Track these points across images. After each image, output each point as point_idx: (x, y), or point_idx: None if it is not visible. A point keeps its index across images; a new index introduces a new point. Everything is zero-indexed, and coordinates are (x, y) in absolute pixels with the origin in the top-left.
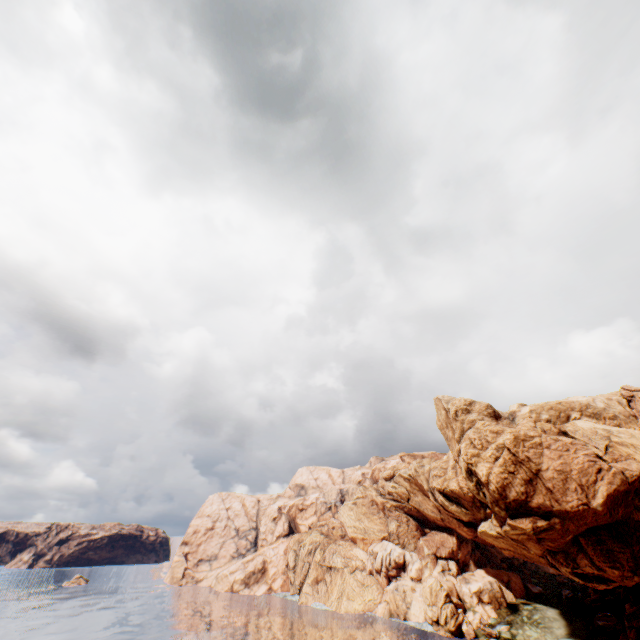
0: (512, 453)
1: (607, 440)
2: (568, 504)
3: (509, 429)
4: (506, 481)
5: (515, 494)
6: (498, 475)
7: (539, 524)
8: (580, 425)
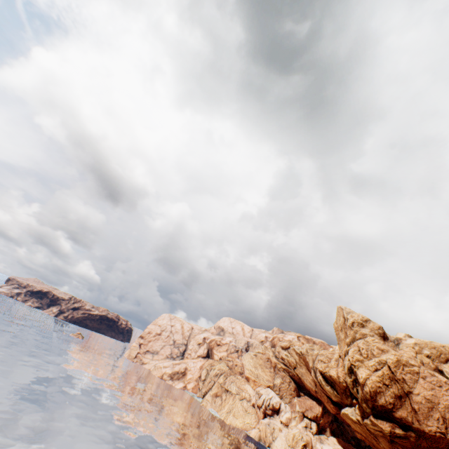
0: (391, 371)
1: None
2: (427, 427)
3: (393, 351)
4: (379, 389)
5: (384, 401)
6: (374, 382)
7: (396, 431)
8: None
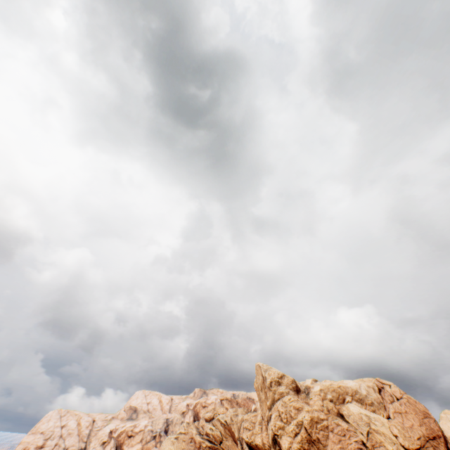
0: (308, 433)
1: (368, 426)
2: None
3: (307, 407)
4: None
5: None
6: None
7: None
8: (352, 409)
